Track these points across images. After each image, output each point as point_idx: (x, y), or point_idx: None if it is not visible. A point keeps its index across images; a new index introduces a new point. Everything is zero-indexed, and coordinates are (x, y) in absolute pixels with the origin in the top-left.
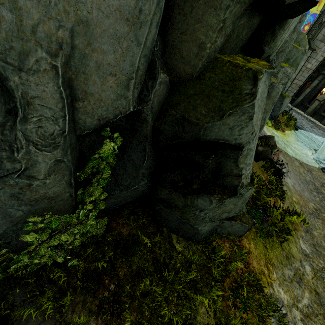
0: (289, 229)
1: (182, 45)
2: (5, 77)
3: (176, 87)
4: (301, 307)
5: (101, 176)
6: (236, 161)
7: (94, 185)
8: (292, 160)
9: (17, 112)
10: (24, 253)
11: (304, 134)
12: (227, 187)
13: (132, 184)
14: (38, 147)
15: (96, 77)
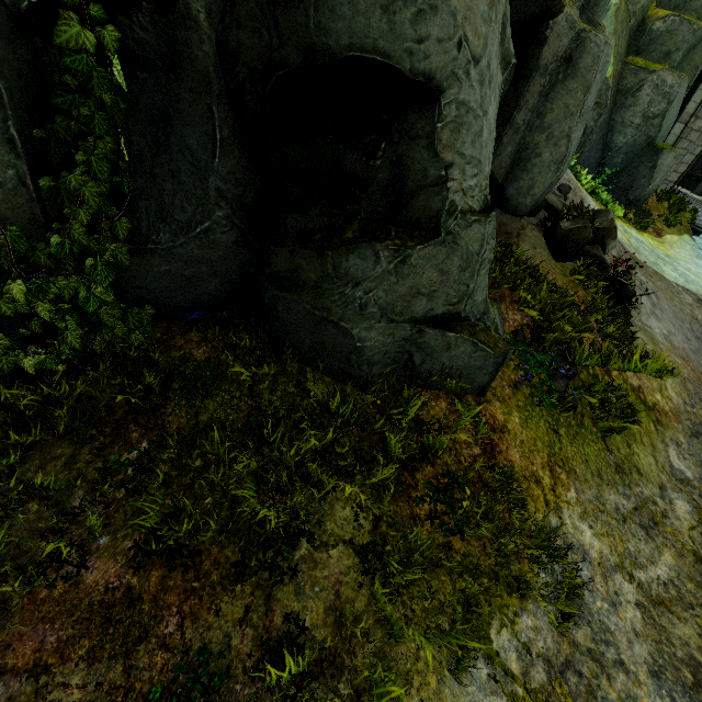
0: (632, 409)
1: None
2: None
3: None
4: (646, 581)
5: (95, 151)
6: (432, 142)
7: (80, 171)
8: (674, 290)
9: None
10: None
11: None
12: (421, 225)
13: (197, 219)
14: None
15: None
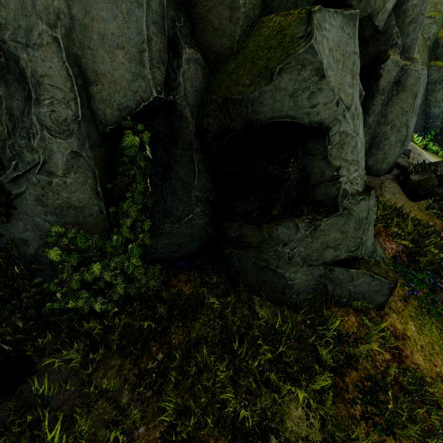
0: None
1: (211, 14)
2: (17, 58)
3: (217, 70)
4: None
5: (136, 190)
6: (325, 156)
7: (128, 201)
8: None
9: (31, 95)
10: (54, 282)
11: None
12: (323, 204)
13: (185, 213)
14: (52, 133)
15: (104, 53)
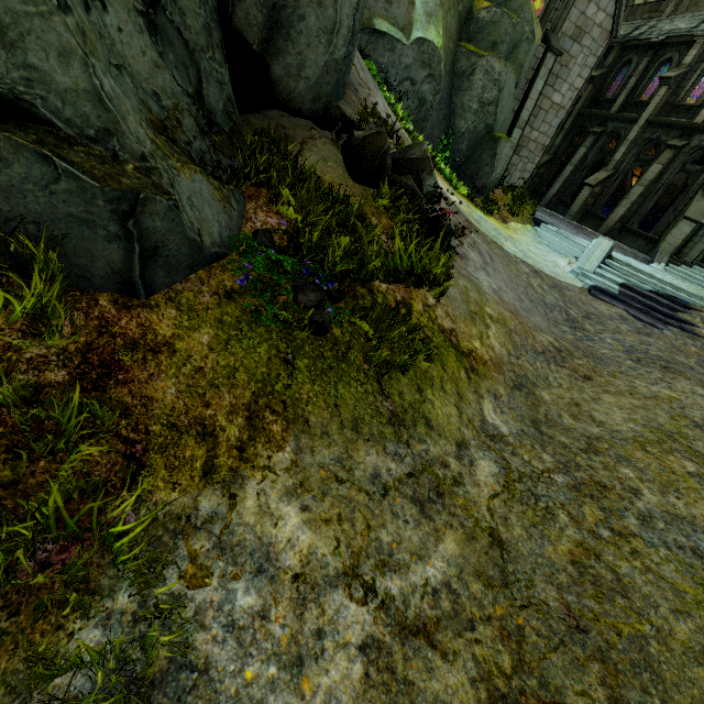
0: (426, 344)
1: None
2: None
3: None
4: (401, 593)
5: None
6: None
7: None
8: (512, 259)
9: None
10: None
11: (554, 231)
12: None
13: None
14: None
15: None
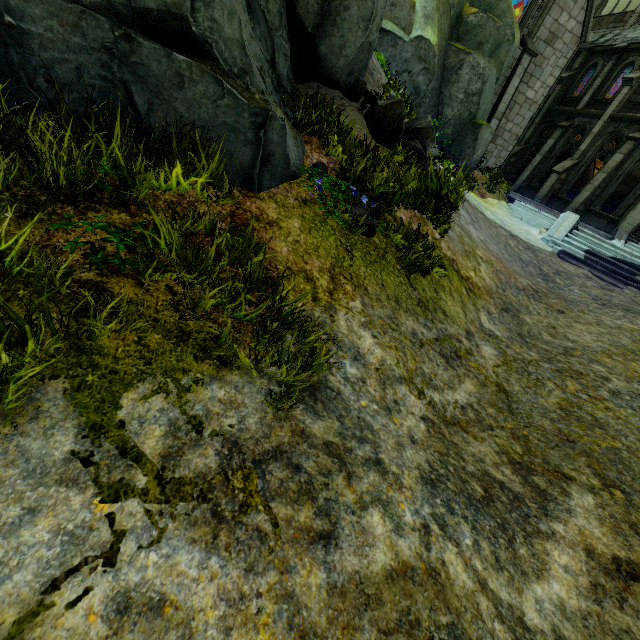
0: (440, 259)
1: None
2: None
3: None
4: (440, 402)
5: None
6: None
7: None
8: (492, 223)
9: None
10: None
11: (526, 207)
12: None
13: None
14: None
15: None
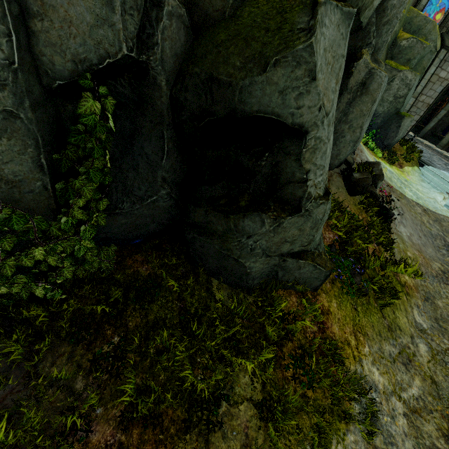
0: (395, 290)
1: None
2: None
3: (202, 34)
4: (407, 398)
5: (92, 165)
6: (299, 158)
7: (81, 177)
8: (411, 204)
9: None
10: None
11: (433, 172)
12: (288, 202)
13: (148, 194)
14: None
15: None
